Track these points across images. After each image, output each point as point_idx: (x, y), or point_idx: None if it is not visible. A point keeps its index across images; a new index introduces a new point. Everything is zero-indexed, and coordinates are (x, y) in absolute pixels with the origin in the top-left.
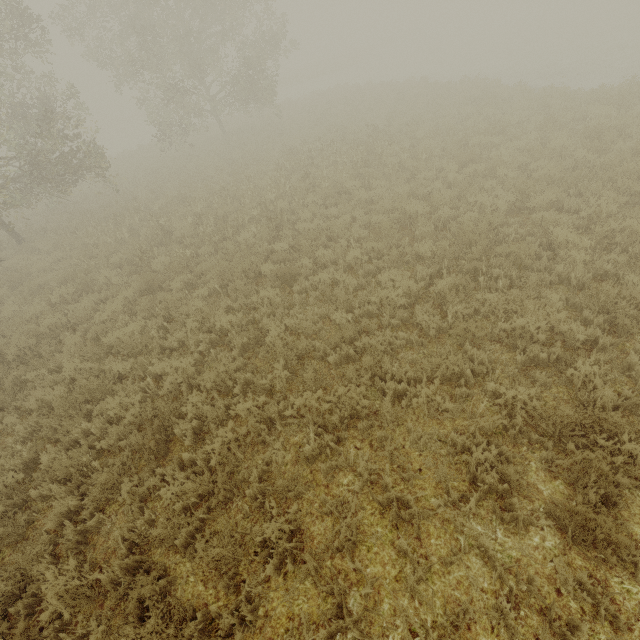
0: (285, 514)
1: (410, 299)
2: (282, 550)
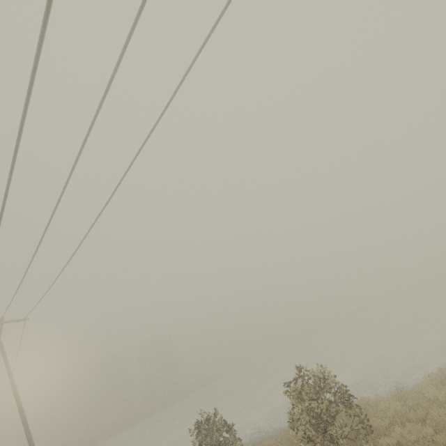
0: None
1: None
2: None
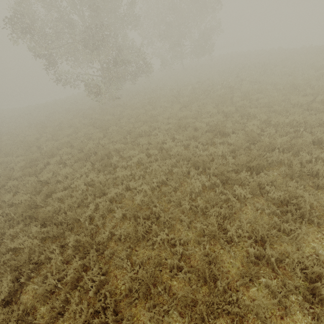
0: (286, 137)
1: (306, 104)
2: (282, 149)
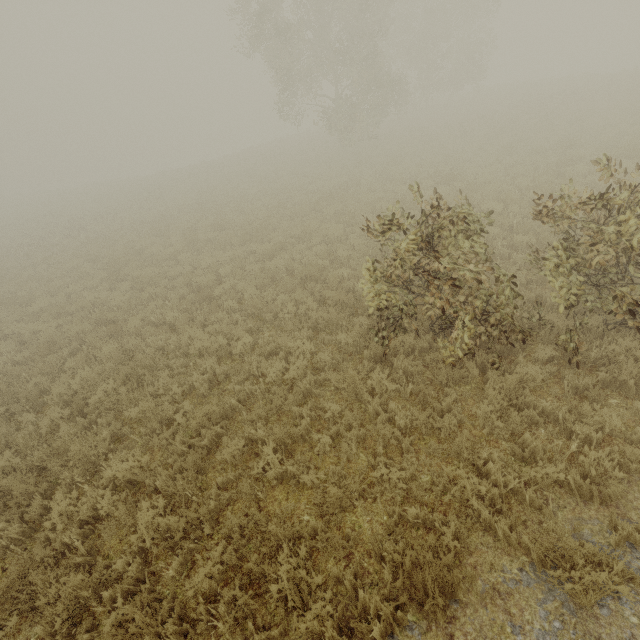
0: None
1: None
2: None
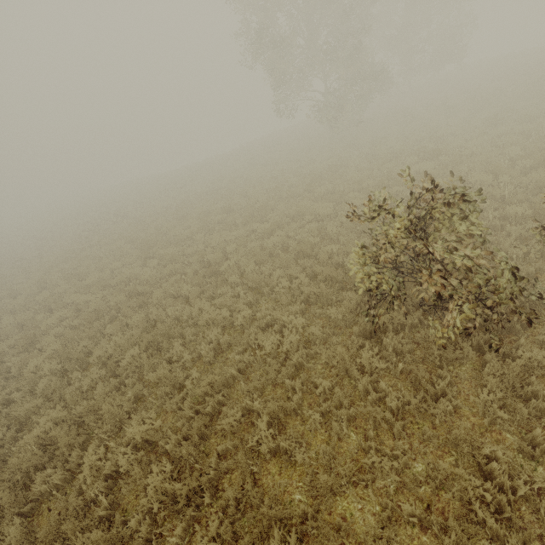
0: None
1: None
2: None
